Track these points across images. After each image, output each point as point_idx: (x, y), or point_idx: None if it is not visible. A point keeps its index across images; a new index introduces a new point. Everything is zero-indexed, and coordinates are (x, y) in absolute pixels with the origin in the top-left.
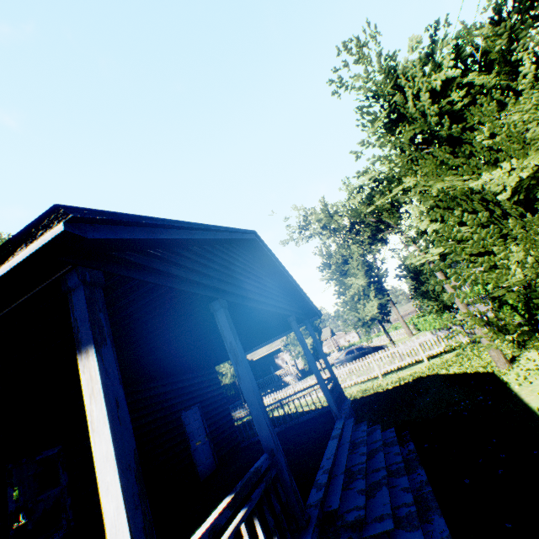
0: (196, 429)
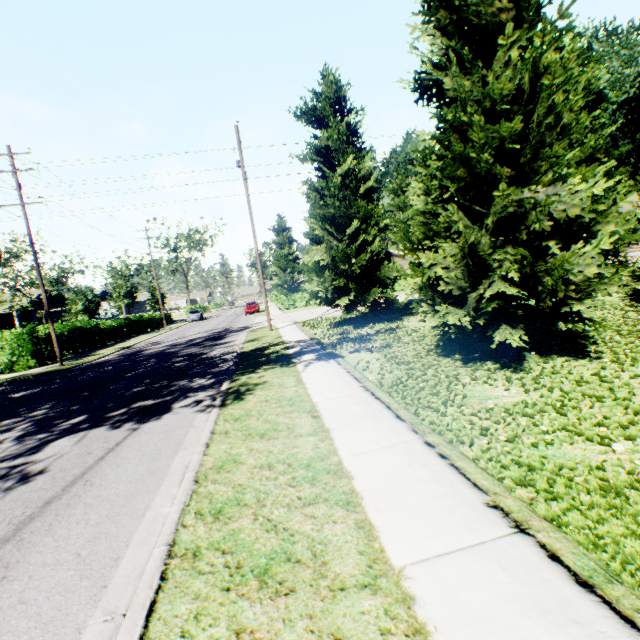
0: None
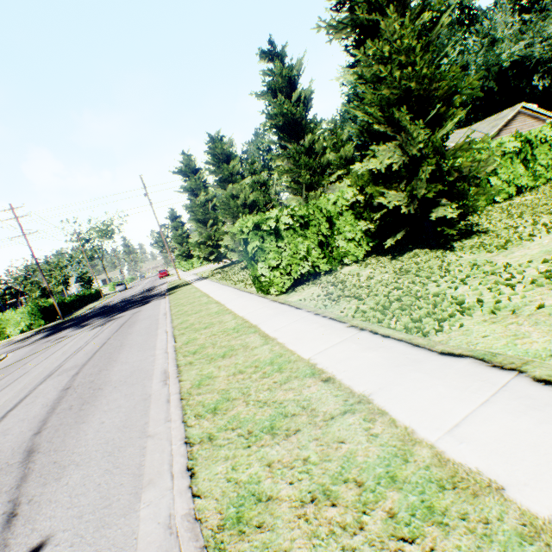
0: None
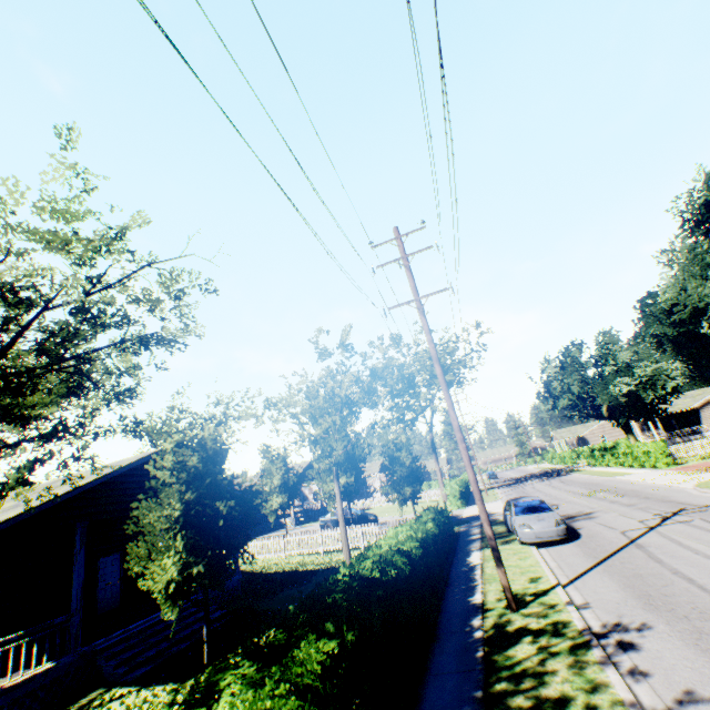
0: (111, 573)
